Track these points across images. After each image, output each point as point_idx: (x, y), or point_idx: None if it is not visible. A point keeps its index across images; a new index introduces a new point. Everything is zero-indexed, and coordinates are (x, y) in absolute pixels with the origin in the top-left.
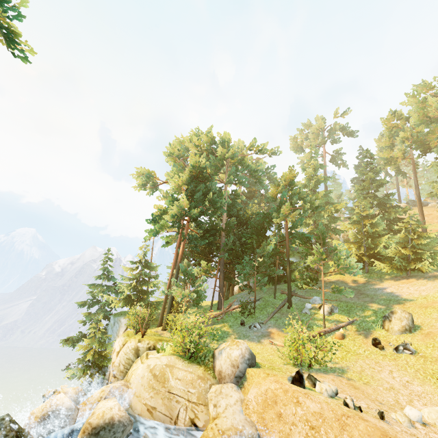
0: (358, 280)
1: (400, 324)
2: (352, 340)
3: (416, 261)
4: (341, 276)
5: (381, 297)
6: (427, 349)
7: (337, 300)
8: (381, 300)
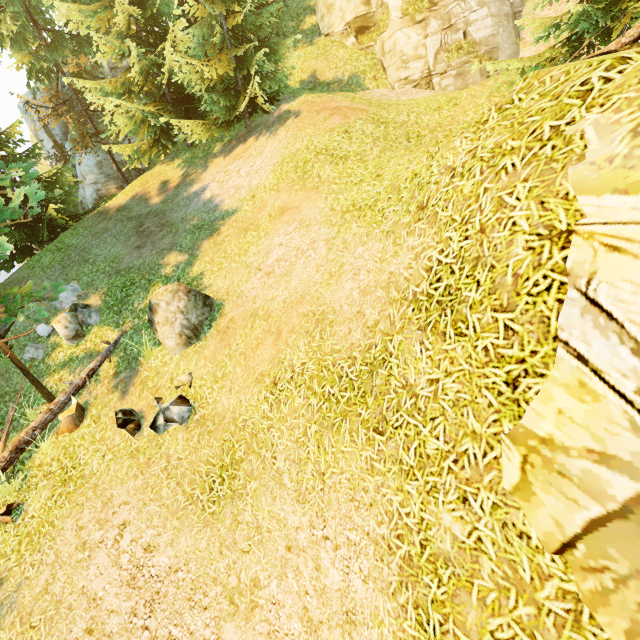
0: (171, 181)
1: (174, 333)
2: (96, 420)
3: (247, 87)
4: (145, 178)
5: (191, 223)
6: (213, 389)
7: (113, 271)
8: (188, 233)
